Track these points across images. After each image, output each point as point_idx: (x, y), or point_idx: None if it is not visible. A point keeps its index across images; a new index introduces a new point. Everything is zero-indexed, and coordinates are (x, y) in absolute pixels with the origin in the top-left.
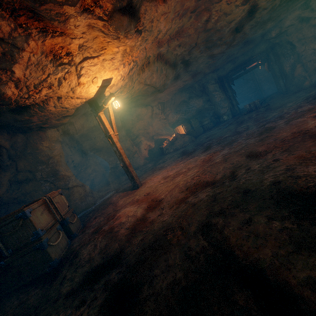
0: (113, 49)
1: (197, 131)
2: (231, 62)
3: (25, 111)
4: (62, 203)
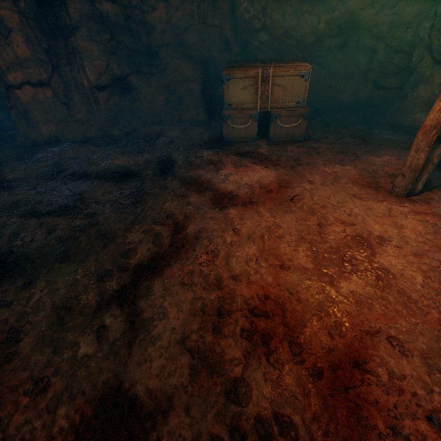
0: None
1: None
2: None
3: None
4: (292, 92)
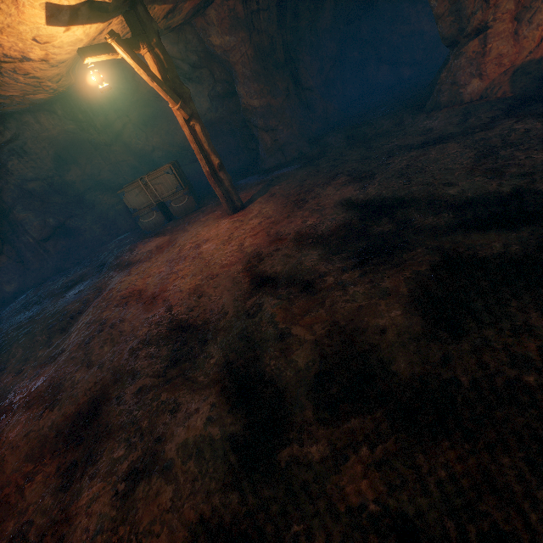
0: None
1: None
2: None
3: None
4: (169, 184)
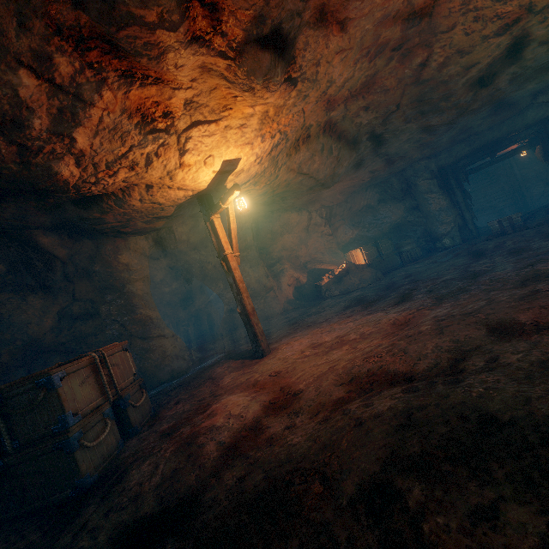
0: (244, 109)
1: (389, 261)
2: (465, 142)
3: (95, 205)
4: (125, 367)
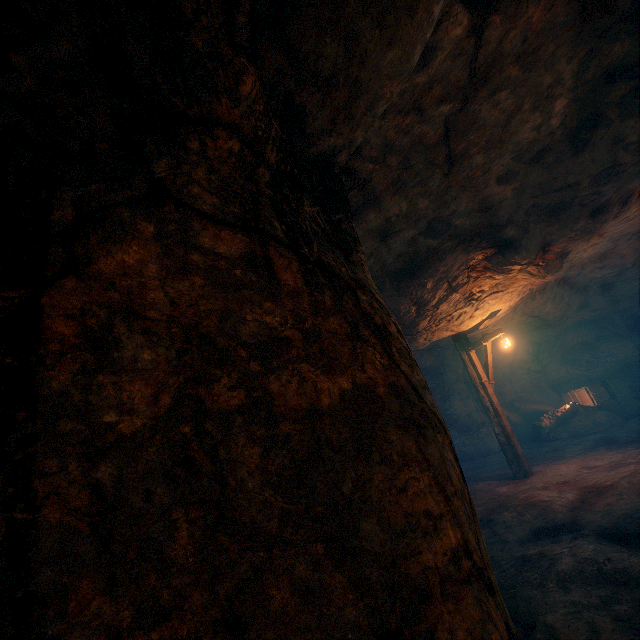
0: (522, 282)
1: (626, 405)
2: None
3: None
4: None
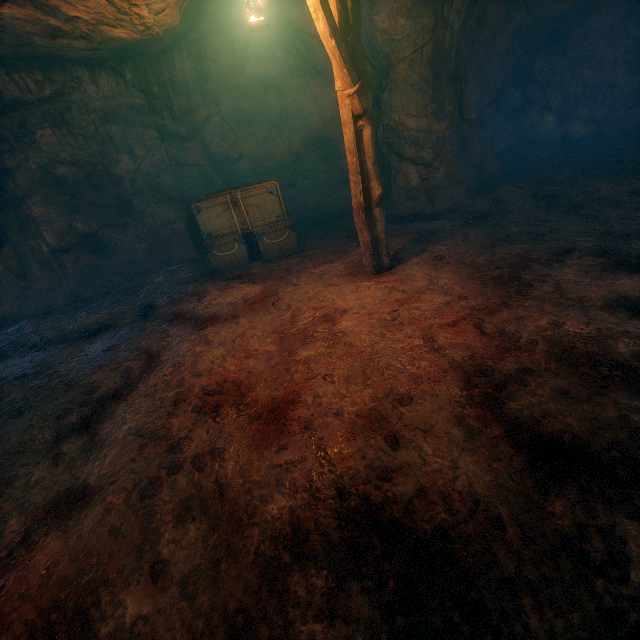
0: None
1: None
2: None
3: None
4: (268, 209)
